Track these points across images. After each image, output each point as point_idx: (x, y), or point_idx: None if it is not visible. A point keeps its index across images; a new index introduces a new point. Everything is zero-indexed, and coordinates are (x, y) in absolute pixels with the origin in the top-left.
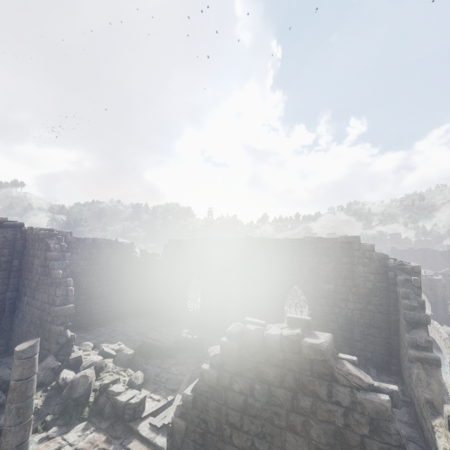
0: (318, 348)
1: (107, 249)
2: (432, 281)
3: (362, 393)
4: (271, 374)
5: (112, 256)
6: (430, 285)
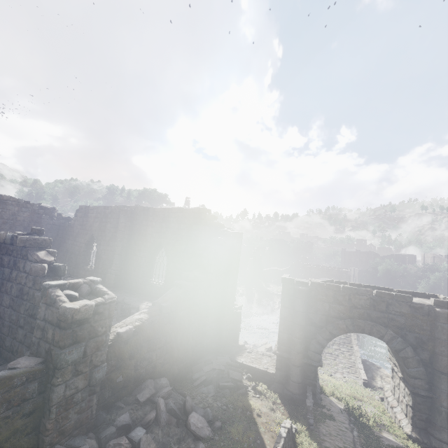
0: (23, 239)
1: (14, 207)
2: (340, 272)
3: (34, 263)
4: (6, 260)
5: (20, 214)
6: (339, 275)
